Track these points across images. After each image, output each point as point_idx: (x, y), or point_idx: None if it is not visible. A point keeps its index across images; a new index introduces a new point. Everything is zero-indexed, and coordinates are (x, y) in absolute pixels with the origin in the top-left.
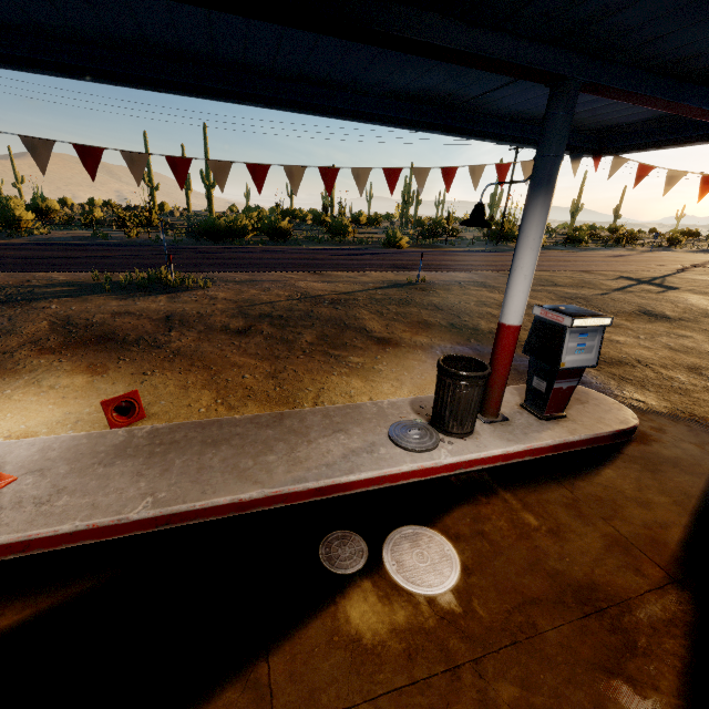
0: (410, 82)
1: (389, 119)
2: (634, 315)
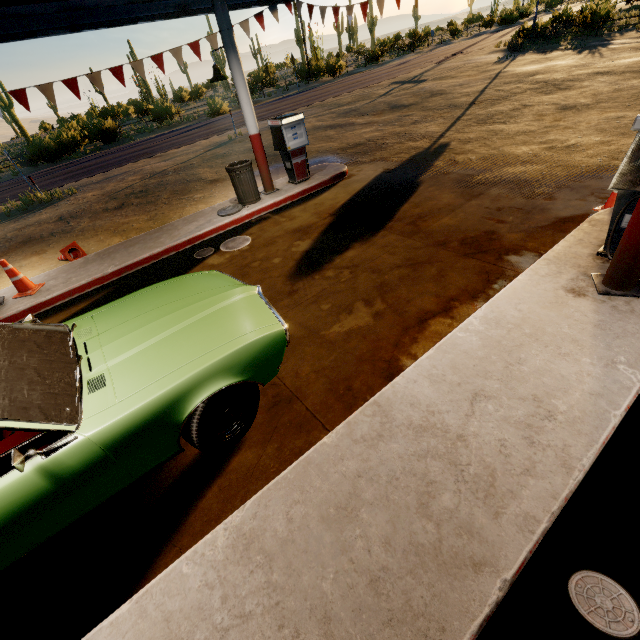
0: None
1: (137, 19)
2: (384, 111)
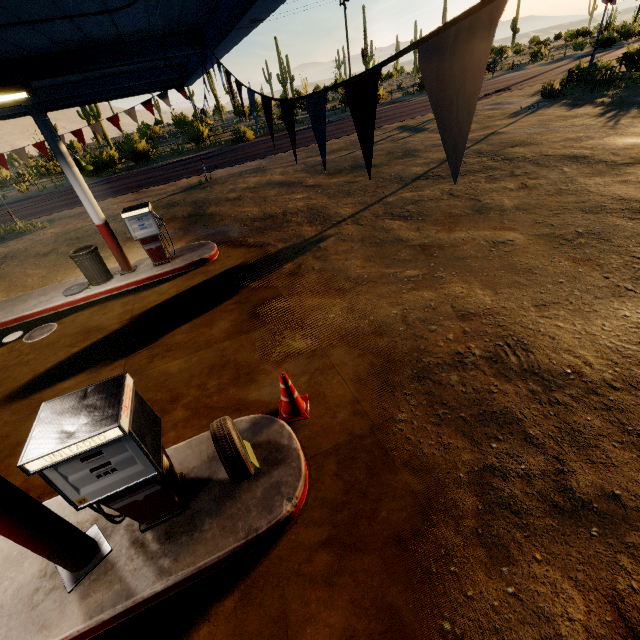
0: None
1: (17, 115)
2: (343, 171)
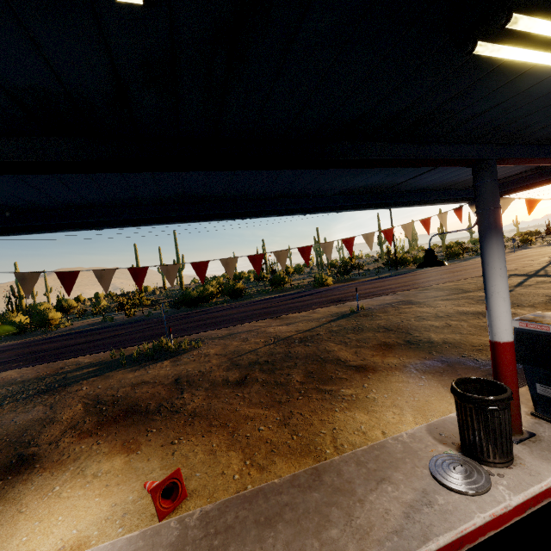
0: (356, 183)
1: (339, 207)
2: (549, 304)
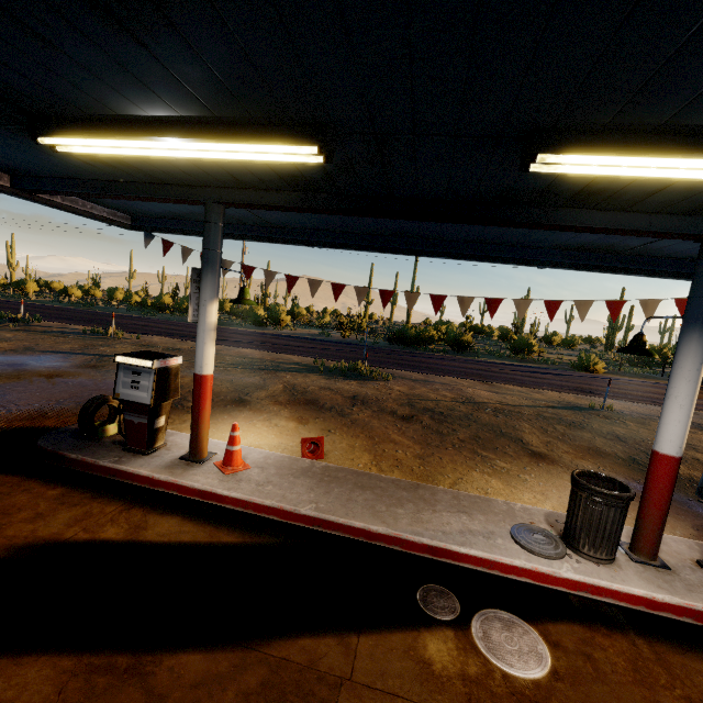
0: (568, 240)
1: (552, 263)
2: None
